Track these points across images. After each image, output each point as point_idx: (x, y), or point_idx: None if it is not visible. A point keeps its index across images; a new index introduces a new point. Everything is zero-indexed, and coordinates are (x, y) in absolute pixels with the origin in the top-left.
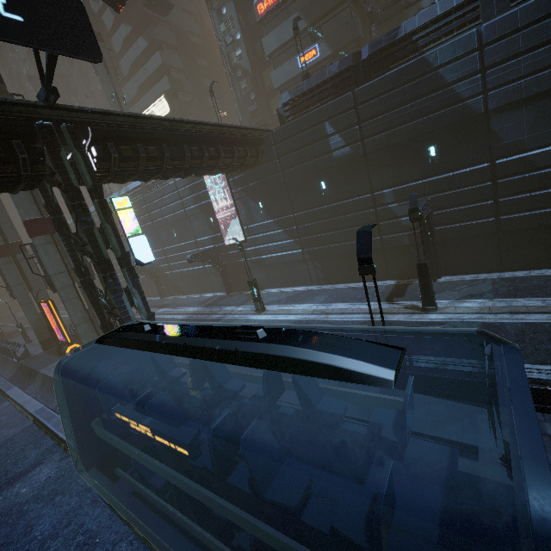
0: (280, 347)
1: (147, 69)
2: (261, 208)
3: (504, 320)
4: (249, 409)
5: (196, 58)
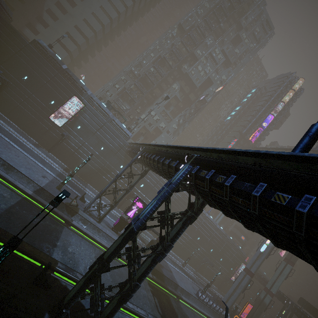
0: None
1: None
2: None
3: None
4: None
5: None
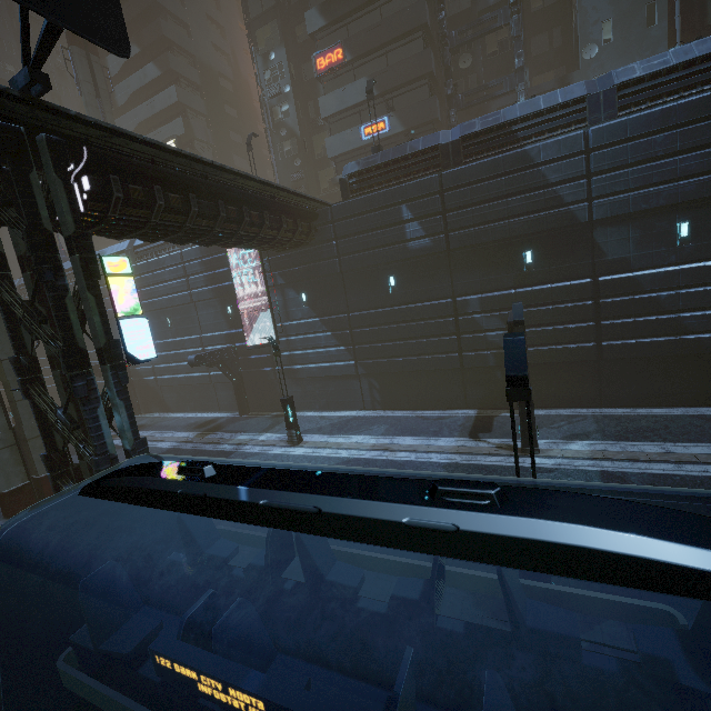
0: (565, 527)
1: (155, 104)
2: (304, 302)
3: (626, 469)
4: (378, 622)
5: (224, 106)
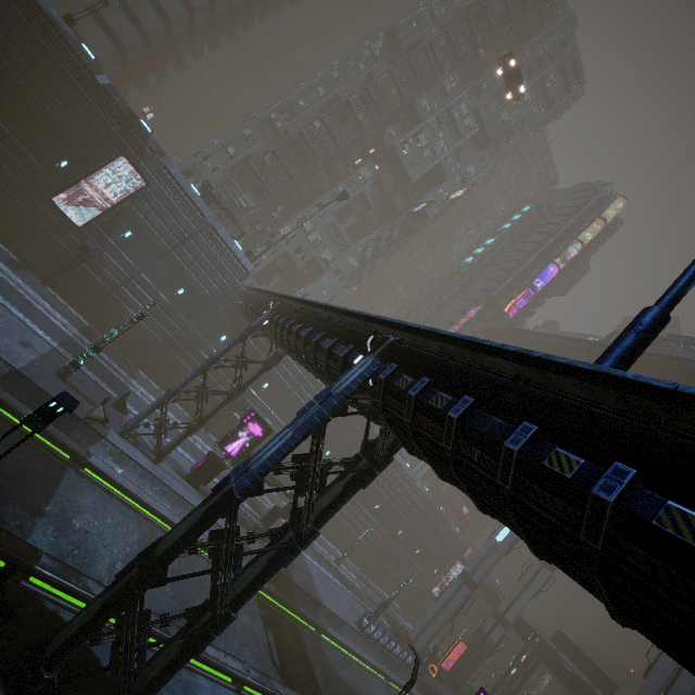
0: None
1: None
2: None
3: None
4: None
5: None
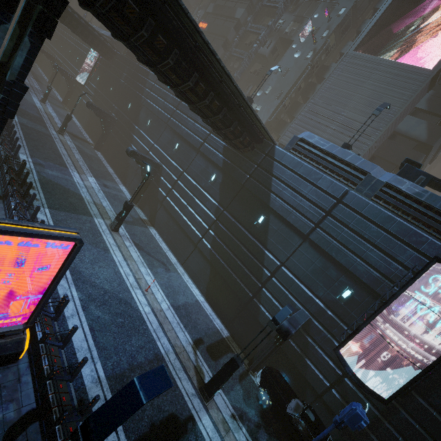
0: None
1: None
2: (98, 80)
3: (55, 140)
4: None
5: None
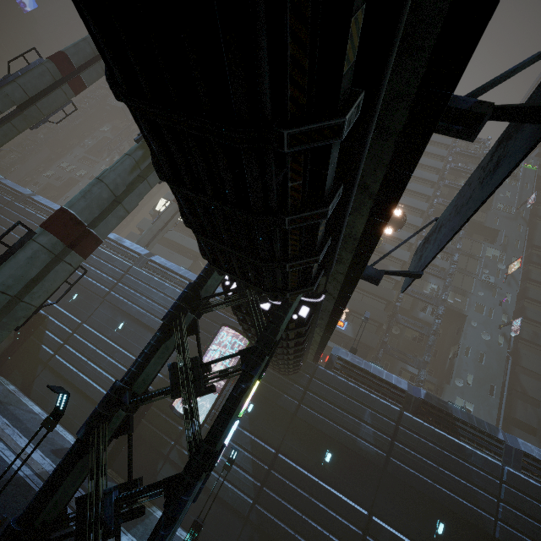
0: None
1: None
2: (248, 410)
3: None
4: None
5: None
